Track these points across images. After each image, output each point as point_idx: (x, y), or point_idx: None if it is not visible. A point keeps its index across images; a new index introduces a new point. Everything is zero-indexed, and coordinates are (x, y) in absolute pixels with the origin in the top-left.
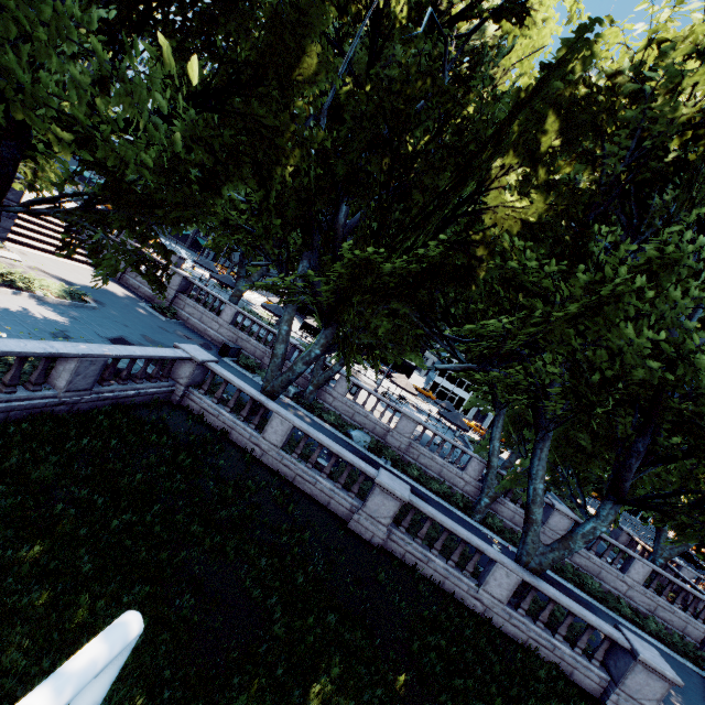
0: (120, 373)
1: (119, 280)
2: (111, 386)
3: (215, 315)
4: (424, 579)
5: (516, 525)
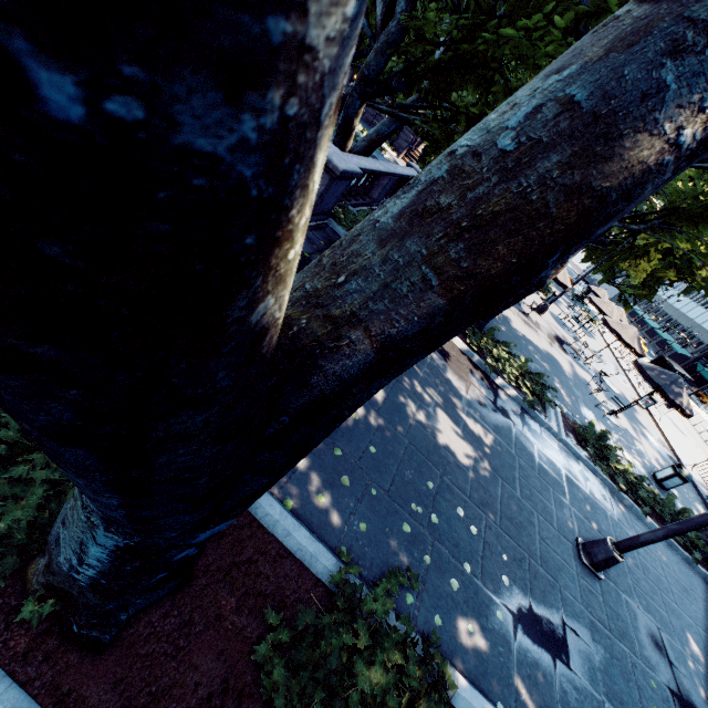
0: None
1: None
2: None
3: None
4: None
5: None
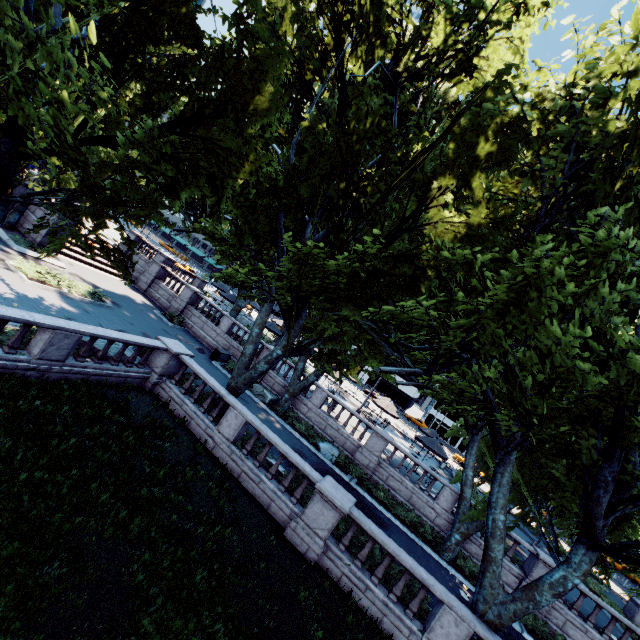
0: (97, 353)
1: (145, 292)
2: (86, 362)
3: (215, 325)
4: (359, 612)
5: None
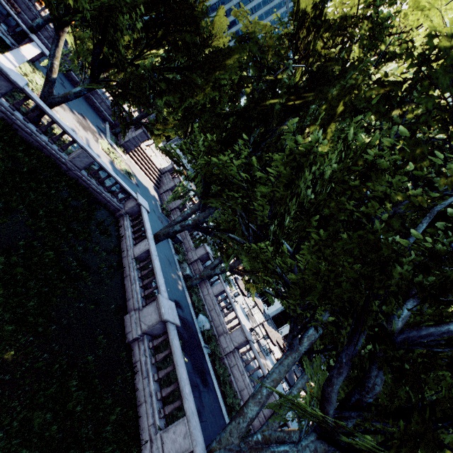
0: (100, 179)
1: (160, 194)
2: (92, 179)
3: None
4: (131, 388)
5: None
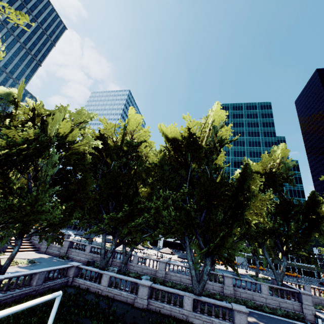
0: (50, 277)
1: (45, 252)
2: (48, 282)
3: (83, 251)
4: (164, 315)
5: (215, 291)
